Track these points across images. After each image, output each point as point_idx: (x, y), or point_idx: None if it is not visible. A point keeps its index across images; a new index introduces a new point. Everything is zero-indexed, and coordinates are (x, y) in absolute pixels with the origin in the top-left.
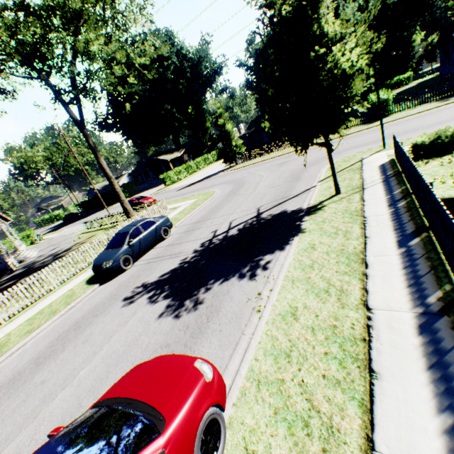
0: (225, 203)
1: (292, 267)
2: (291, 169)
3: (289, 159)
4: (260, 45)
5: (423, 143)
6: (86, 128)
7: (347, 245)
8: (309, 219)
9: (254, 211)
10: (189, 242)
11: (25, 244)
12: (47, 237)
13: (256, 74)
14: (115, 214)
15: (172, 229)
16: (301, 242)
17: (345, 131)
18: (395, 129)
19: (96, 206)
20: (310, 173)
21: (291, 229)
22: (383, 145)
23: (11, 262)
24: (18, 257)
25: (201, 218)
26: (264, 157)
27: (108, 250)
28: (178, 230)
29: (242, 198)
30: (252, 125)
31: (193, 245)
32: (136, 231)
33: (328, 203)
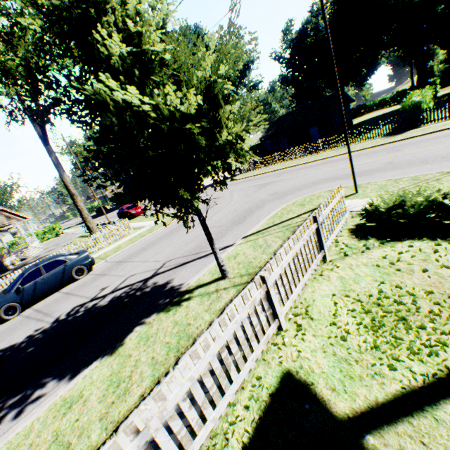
0: (165, 237)
1: (6, 448)
2: (256, 200)
3: (274, 180)
4: (297, 34)
5: (378, 209)
6: (49, 144)
7: (82, 438)
8: (149, 322)
9: (156, 267)
10: (76, 297)
11: (50, 236)
12: (69, 230)
13: (291, 67)
14: (98, 224)
15: (100, 264)
16: (85, 378)
17: (359, 144)
18: (405, 153)
19: (123, 202)
20: (259, 214)
21: (127, 331)
22: (354, 188)
23: (10, 260)
24: (20, 255)
25: (129, 255)
26: (265, 168)
27: (3, 291)
28: (99, 269)
29: (181, 235)
30: (272, 127)
31: (70, 305)
32: (34, 273)
33: (196, 295)
